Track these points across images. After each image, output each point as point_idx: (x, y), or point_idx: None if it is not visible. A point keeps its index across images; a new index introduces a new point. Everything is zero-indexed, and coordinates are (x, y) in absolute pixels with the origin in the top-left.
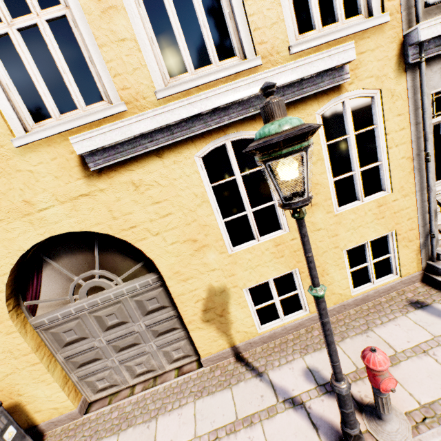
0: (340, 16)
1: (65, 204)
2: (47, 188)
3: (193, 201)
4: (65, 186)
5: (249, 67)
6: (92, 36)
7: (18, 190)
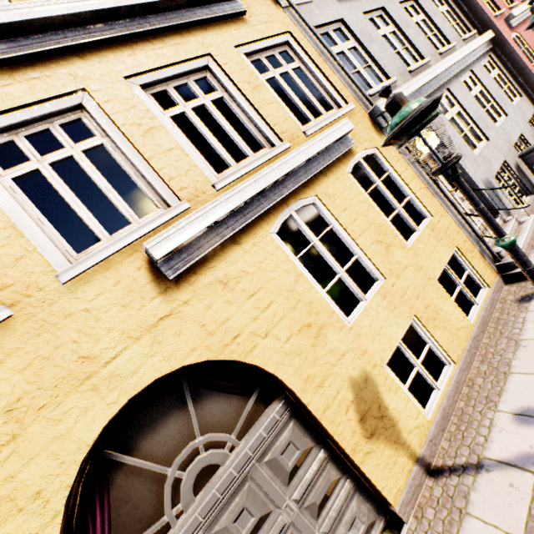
0: (322, 111)
1: (141, 340)
2: (112, 326)
3: (288, 279)
4: (137, 314)
5: (283, 150)
6: (136, 153)
7: (70, 344)
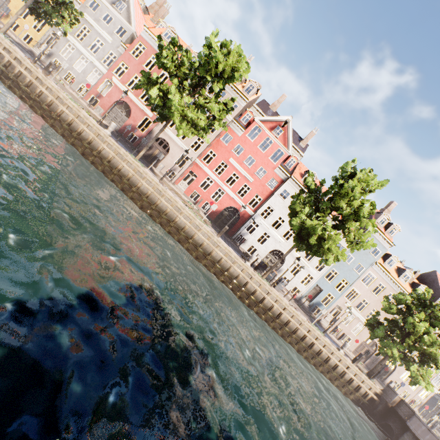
0: None
1: None
2: None
3: (22, 4)
4: None
5: None
6: None
7: None
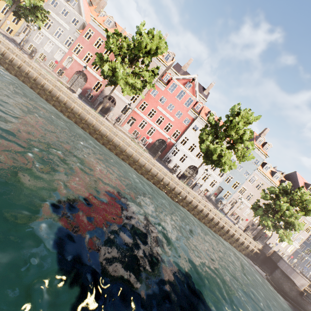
0: None
1: None
2: None
3: (2, 5)
4: None
5: None
6: None
7: None
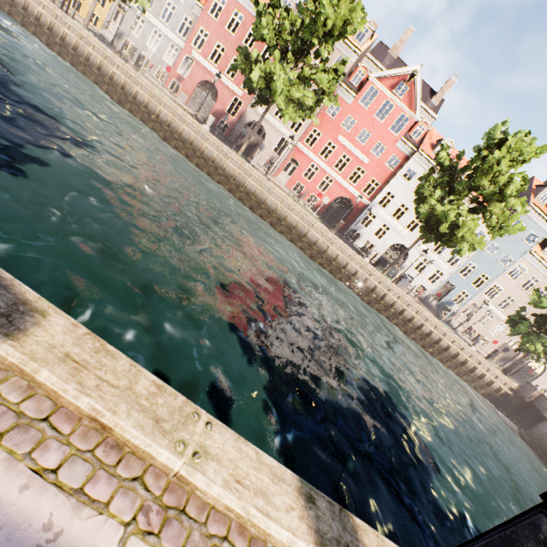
0: None
1: None
2: None
3: None
4: None
5: None
6: None
7: None
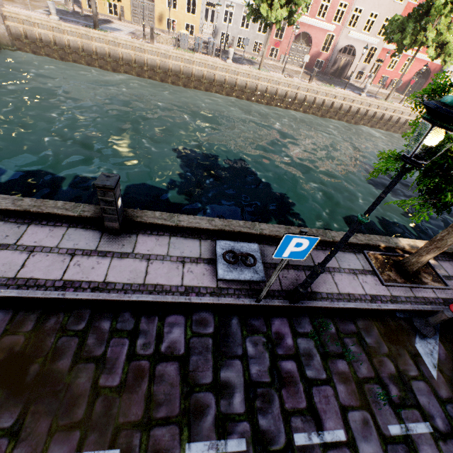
0: None
1: None
2: None
3: None
4: None
5: None
6: None
7: None
